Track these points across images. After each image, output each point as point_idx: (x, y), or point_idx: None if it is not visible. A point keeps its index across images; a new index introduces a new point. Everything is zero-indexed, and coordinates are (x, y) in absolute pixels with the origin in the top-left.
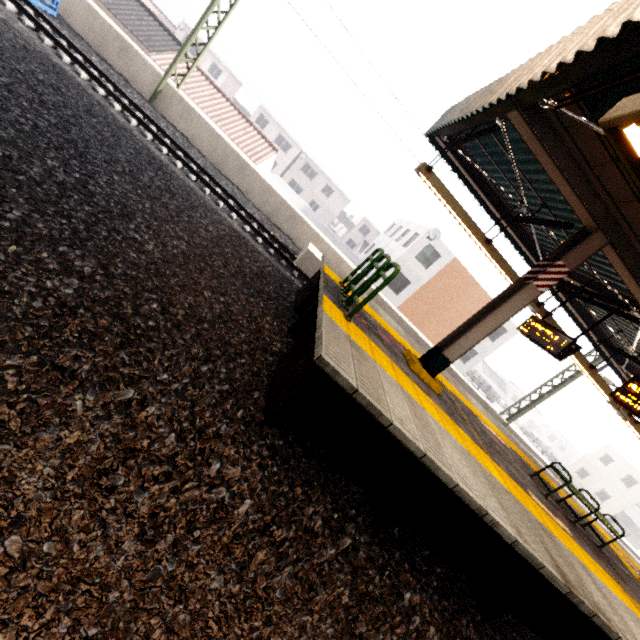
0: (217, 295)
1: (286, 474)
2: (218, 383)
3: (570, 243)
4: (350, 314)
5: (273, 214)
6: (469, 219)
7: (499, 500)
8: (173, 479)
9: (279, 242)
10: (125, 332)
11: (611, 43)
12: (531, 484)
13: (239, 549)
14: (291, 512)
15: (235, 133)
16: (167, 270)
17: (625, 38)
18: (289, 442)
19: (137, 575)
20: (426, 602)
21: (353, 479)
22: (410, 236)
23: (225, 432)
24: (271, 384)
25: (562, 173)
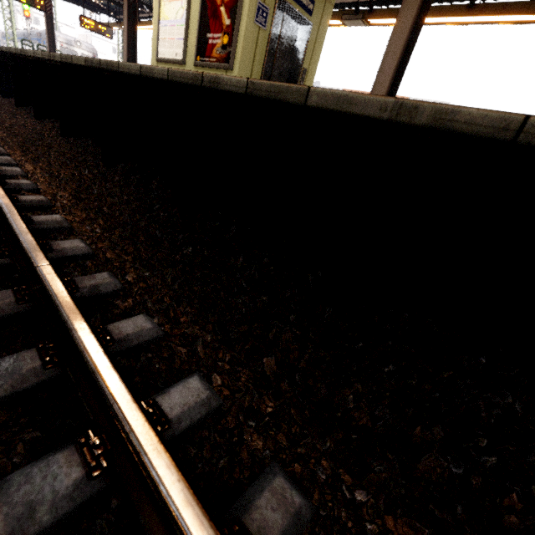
0: None
1: None
2: None
3: None
4: None
5: None
6: None
7: None
8: None
9: None
10: None
11: None
12: None
13: None
14: None
15: None
16: None
17: None
18: None
19: None
20: None
21: None
22: None
23: None
24: None
25: None
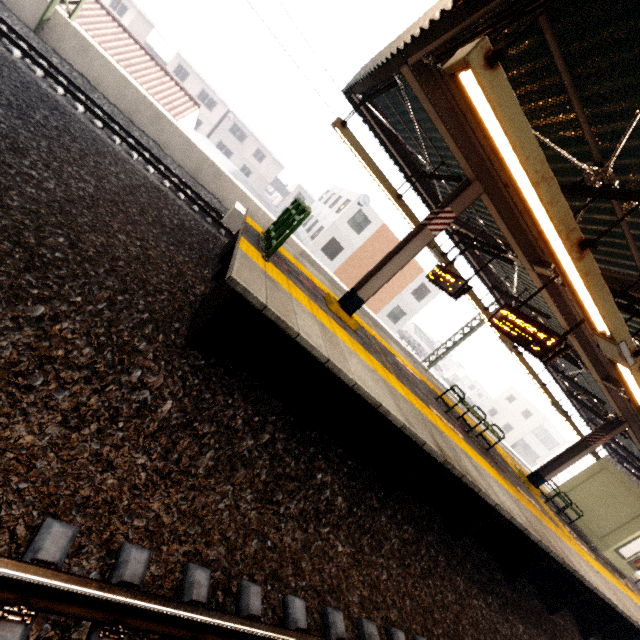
0: (133, 239)
1: (208, 387)
2: (136, 312)
3: (457, 193)
4: (268, 255)
5: (196, 171)
6: (382, 175)
7: (396, 402)
8: (93, 383)
9: (204, 200)
10: (29, 259)
11: (465, 5)
12: (434, 404)
13: (163, 438)
14: (213, 414)
15: (149, 82)
16: (73, 210)
17: (473, 1)
18: (212, 364)
19: (63, 451)
20: (336, 481)
21: (274, 396)
22: (342, 202)
23: (145, 350)
24: (193, 319)
25: (446, 127)
